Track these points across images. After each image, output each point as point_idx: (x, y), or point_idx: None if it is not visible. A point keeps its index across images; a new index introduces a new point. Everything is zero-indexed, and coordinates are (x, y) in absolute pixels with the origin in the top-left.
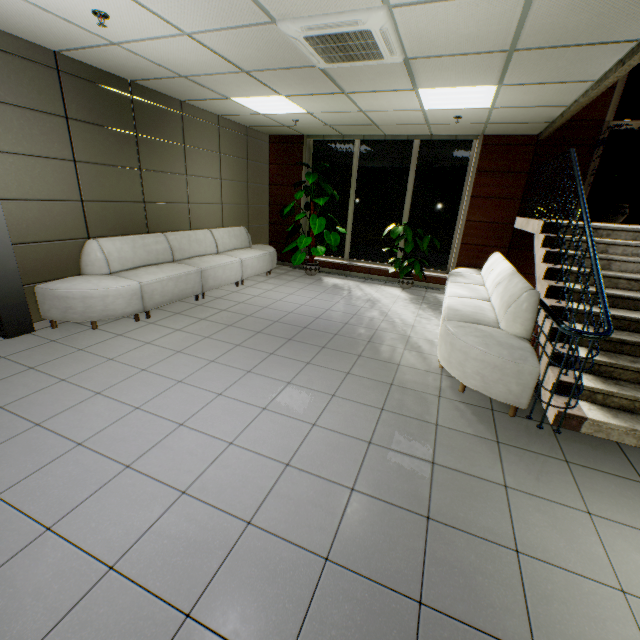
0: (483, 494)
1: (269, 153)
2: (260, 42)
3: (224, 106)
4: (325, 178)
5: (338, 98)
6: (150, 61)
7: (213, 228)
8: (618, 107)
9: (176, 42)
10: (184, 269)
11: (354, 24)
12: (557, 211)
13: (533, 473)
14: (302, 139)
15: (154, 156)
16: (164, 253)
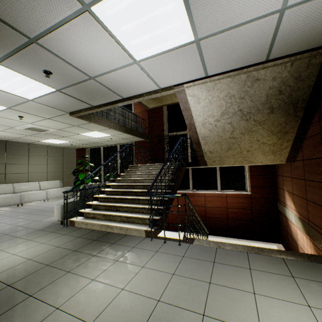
0: (6, 238)
1: (76, 154)
2: (19, 130)
3: (43, 143)
4: (88, 160)
5: (67, 138)
6: (3, 136)
7: (42, 181)
8: (168, 129)
9: (1, 132)
10: (12, 194)
11: (27, 126)
12: (160, 162)
13: (34, 234)
14: (86, 149)
15: (13, 159)
16: (10, 190)
